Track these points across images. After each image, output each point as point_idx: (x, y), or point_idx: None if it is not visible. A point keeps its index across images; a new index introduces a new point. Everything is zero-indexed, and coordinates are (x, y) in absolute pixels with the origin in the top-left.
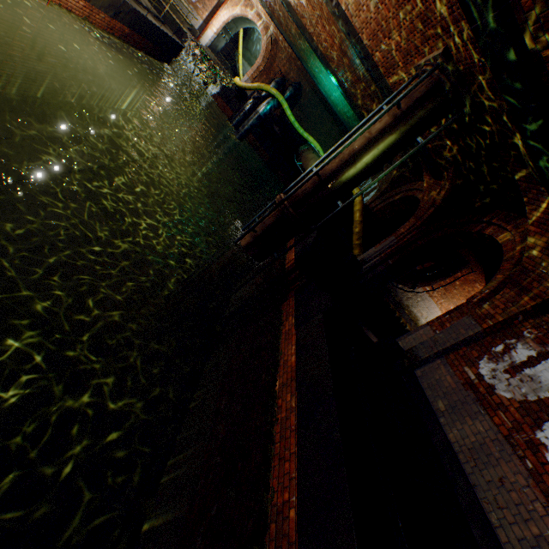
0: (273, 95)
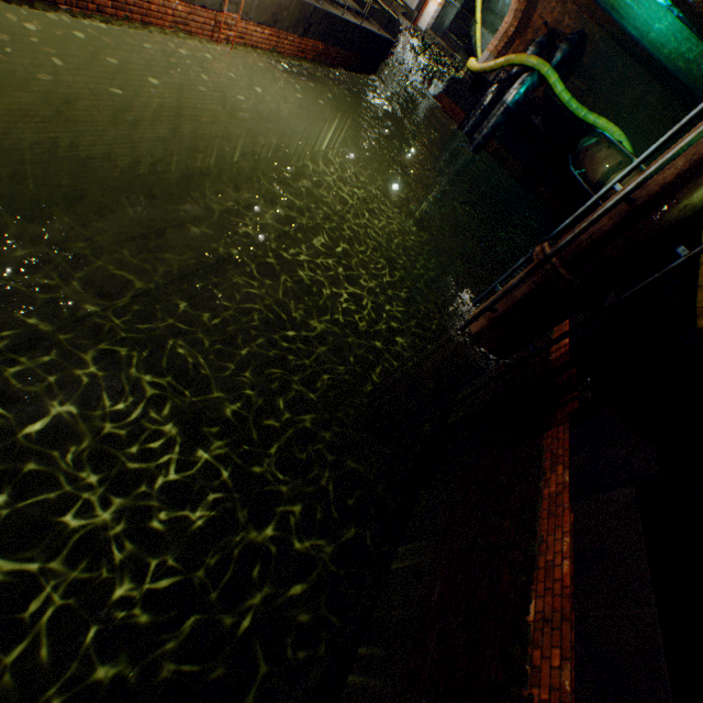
0: (530, 68)
